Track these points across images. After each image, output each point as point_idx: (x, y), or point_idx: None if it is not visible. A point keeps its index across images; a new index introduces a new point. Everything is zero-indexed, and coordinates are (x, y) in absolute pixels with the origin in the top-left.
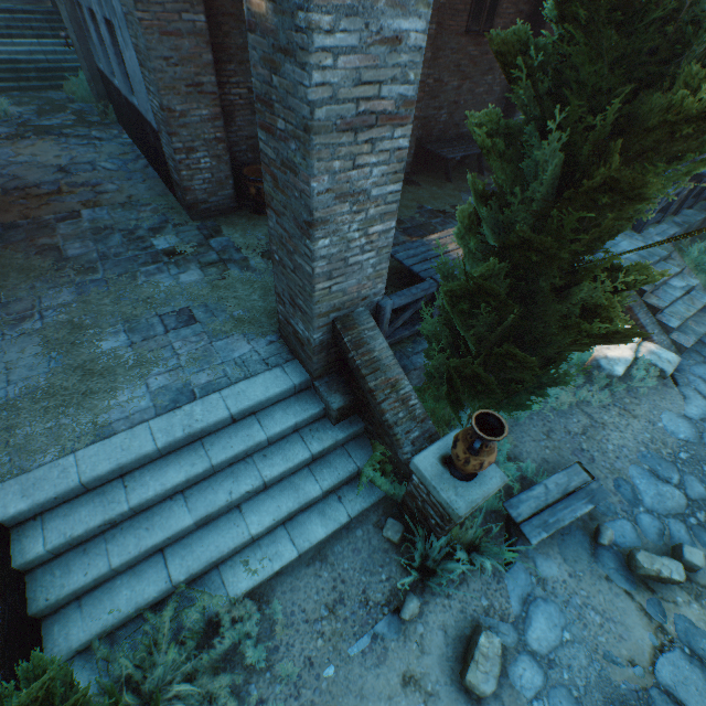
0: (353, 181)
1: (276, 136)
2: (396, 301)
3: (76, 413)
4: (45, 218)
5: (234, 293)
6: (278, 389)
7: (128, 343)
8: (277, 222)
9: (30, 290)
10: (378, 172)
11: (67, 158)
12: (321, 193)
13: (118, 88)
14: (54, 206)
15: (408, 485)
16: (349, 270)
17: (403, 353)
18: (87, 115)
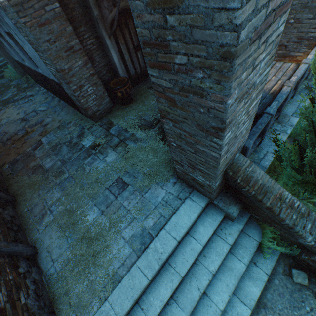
0: (249, 81)
1: (172, 70)
2: (253, 139)
3: (95, 270)
4: (27, 151)
5: (138, 159)
6: (195, 215)
7: (100, 212)
8: (174, 126)
9: (38, 197)
10: (263, 63)
11: (22, 112)
12: (231, 104)
13: (29, 67)
14: (28, 142)
15: (312, 257)
16: (235, 140)
17: (253, 162)
18: (21, 85)
